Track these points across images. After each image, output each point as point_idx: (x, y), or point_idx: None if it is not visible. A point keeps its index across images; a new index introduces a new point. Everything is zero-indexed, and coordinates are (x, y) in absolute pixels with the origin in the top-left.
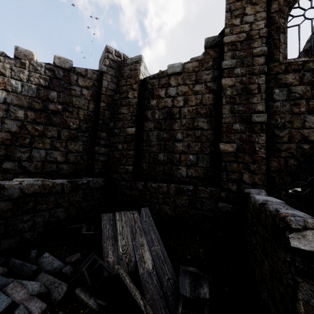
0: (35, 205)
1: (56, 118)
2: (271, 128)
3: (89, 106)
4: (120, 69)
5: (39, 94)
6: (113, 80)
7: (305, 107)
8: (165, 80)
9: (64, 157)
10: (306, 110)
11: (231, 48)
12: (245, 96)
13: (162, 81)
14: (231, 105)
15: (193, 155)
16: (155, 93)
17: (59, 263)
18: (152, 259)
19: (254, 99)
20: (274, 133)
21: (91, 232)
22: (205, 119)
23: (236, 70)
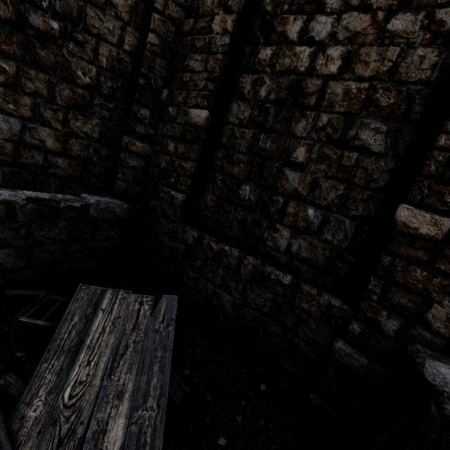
0: None
1: (45, 53)
2: None
3: (124, 37)
4: None
5: None
6: None
7: None
8: None
9: (59, 142)
10: None
11: None
12: None
13: None
14: None
15: (318, 209)
16: (276, 27)
17: None
18: (121, 447)
19: None
20: None
21: (38, 322)
22: (383, 126)
23: None
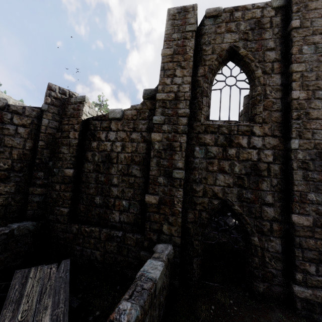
0: None
1: None
2: (190, 182)
3: (25, 144)
4: (64, 107)
5: None
6: (55, 117)
7: (217, 166)
8: (107, 123)
9: None
10: (218, 169)
11: (162, 105)
12: (169, 152)
13: (104, 124)
14: (157, 159)
15: (126, 201)
16: (96, 135)
17: None
18: None
19: (176, 156)
20: (192, 187)
21: None
22: (138, 167)
23: (164, 127)
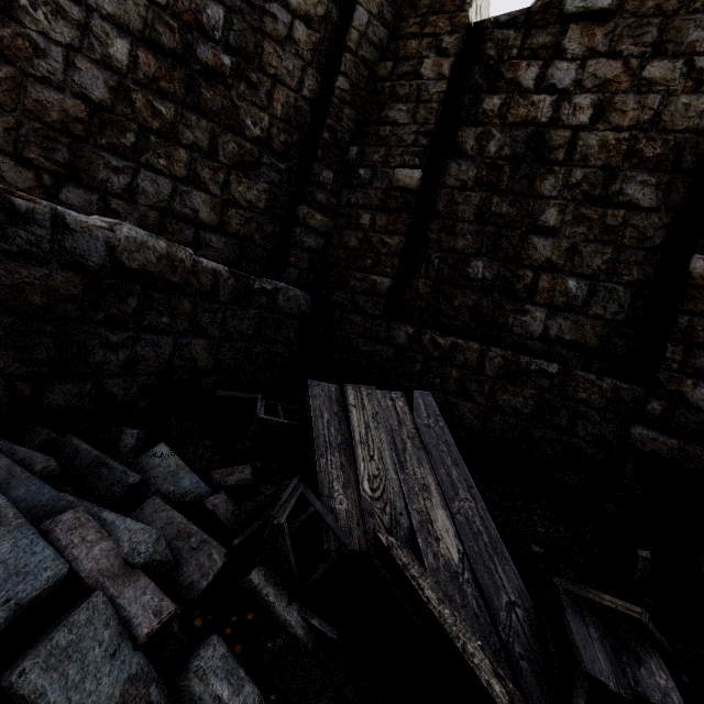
0: (141, 308)
1: (211, 94)
2: None
3: (304, 81)
4: None
5: (178, 2)
6: (385, 13)
7: None
8: (549, 33)
9: (216, 213)
10: None
11: None
12: None
13: (538, 36)
14: None
15: (580, 279)
16: (504, 74)
17: (194, 481)
18: (457, 535)
19: None
20: None
21: (281, 420)
22: (652, 178)
23: None
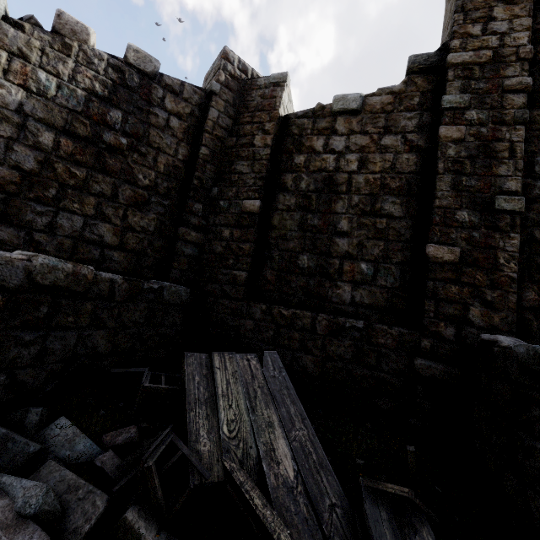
0: (51, 312)
1: (113, 161)
2: (528, 226)
3: (178, 150)
4: (243, 94)
5: (90, 109)
6: (229, 111)
7: None
8: (327, 121)
9: (117, 236)
10: None
11: (462, 74)
12: (484, 162)
13: (321, 123)
14: (454, 175)
15: (368, 263)
16: (304, 143)
17: (88, 444)
18: (293, 458)
19: (501, 169)
20: (533, 236)
21: (162, 386)
22: (397, 199)
23: (469, 114)
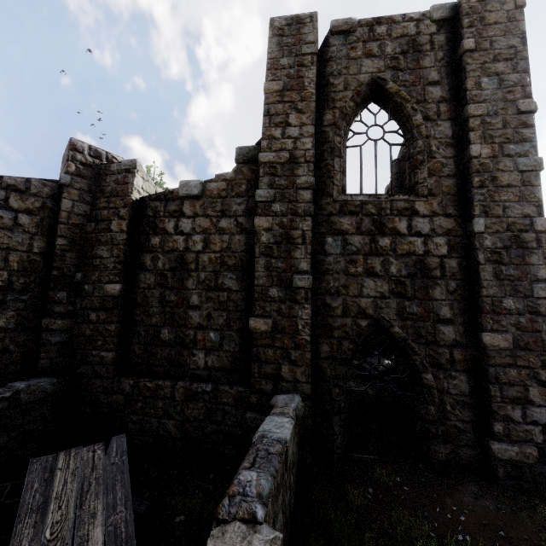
0: None
1: None
2: (322, 294)
3: (33, 244)
4: (99, 179)
5: None
6: (84, 197)
7: (363, 267)
8: (176, 205)
9: None
10: (364, 271)
11: (269, 171)
12: (286, 247)
13: (171, 206)
14: (267, 258)
15: (216, 332)
16: (158, 225)
17: None
18: (103, 542)
19: (297, 253)
20: (325, 301)
21: None
22: (234, 275)
23: (275, 206)
